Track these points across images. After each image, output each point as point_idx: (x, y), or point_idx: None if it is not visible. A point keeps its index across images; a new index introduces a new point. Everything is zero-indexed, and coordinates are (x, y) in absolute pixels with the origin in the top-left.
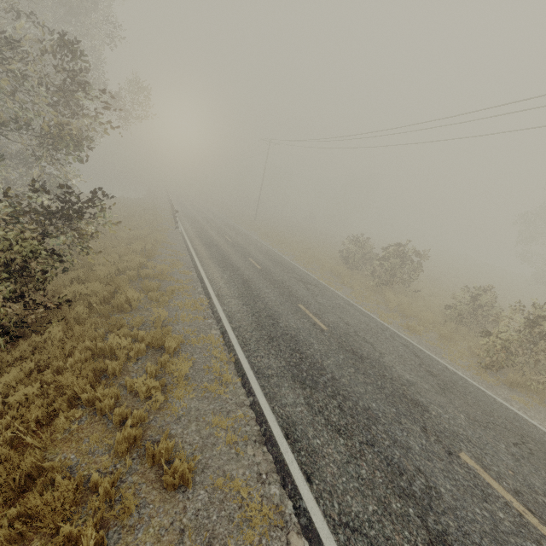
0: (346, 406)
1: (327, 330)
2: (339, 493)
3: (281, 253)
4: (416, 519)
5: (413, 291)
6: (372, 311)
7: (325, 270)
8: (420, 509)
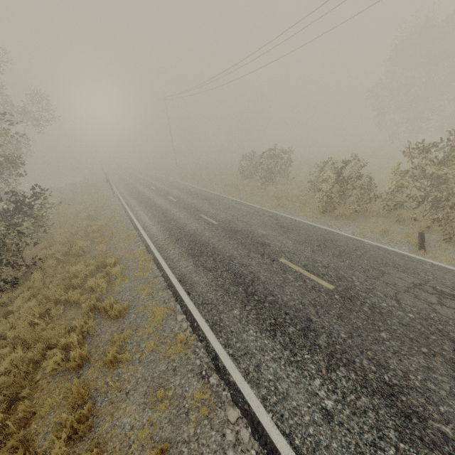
0: (218, 258)
1: (217, 224)
2: (204, 294)
3: (196, 185)
4: (242, 291)
5: (290, 179)
6: (256, 203)
7: (228, 187)
8: (245, 287)
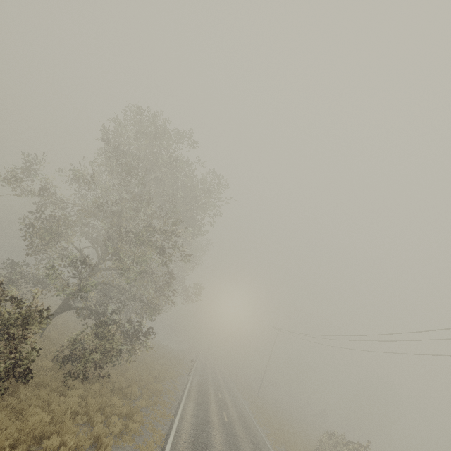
0: None
1: None
2: None
3: (259, 425)
4: None
5: None
6: None
7: None
8: None
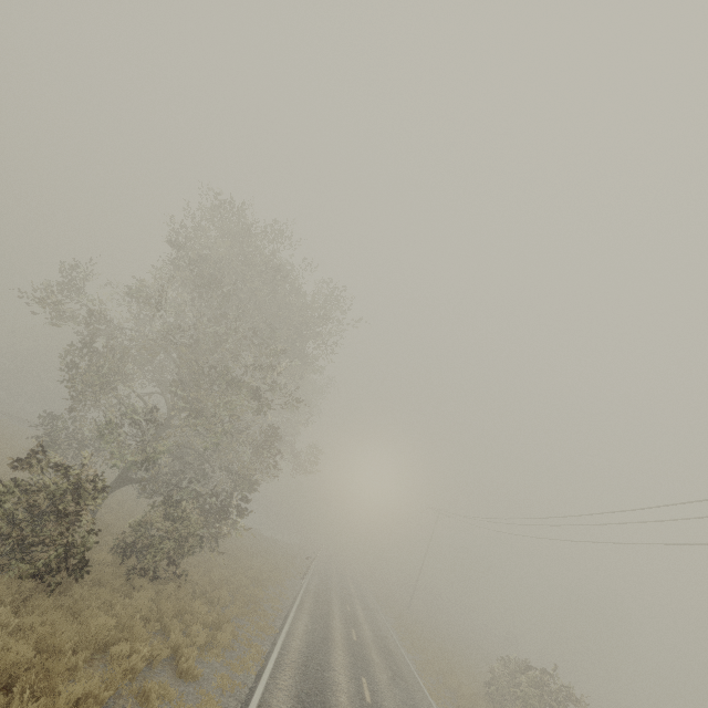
0: None
1: (368, 702)
2: None
3: (405, 649)
4: None
5: None
6: None
7: (450, 689)
8: None
